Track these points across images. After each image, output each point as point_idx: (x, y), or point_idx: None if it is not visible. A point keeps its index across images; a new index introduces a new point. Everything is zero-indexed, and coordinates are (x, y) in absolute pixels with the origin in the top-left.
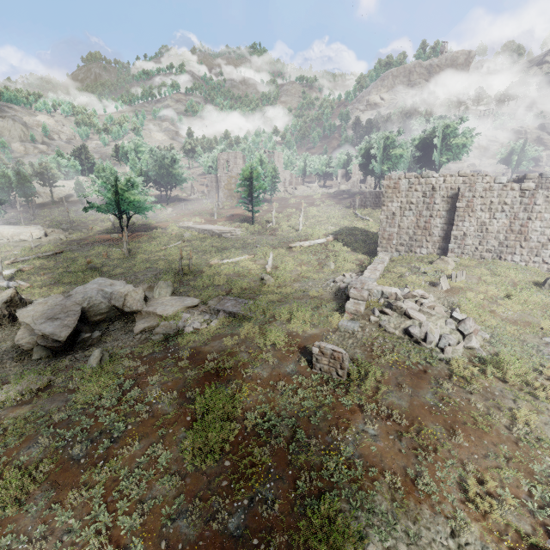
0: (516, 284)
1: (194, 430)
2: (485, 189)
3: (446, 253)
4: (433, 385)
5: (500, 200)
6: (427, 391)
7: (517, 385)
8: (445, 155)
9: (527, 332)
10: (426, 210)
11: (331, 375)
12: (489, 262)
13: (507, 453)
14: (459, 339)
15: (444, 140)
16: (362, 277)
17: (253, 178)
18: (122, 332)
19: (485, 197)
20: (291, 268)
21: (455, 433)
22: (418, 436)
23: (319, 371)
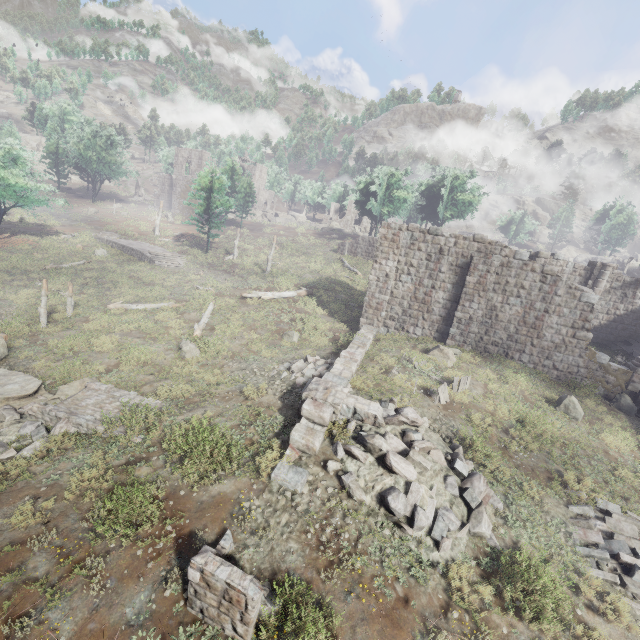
0: (527, 398)
1: None
2: (502, 264)
3: (445, 338)
4: None
5: (517, 282)
6: None
7: (552, 632)
8: (450, 211)
9: (548, 492)
10: (429, 278)
11: (222, 629)
12: (495, 360)
13: None
14: (463, 517)
15: (452, 193)
16: (329, 374)
17: (212, 189)
18: None
19: (500, 274)
20: (235, 333)
21: None
22: None
23: (199, 614)
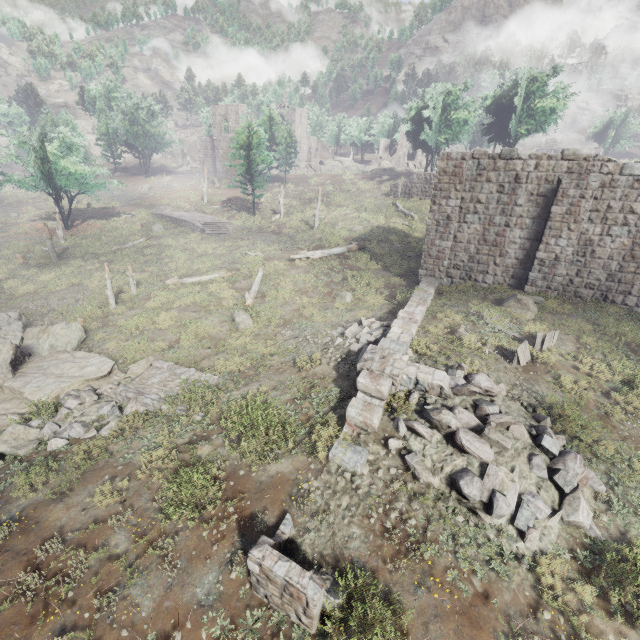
0: (635, 351)
1: None
2: (602, 184)
3: (523, 284)
4: None
5: (625, 205)
6: None
7: None
8: (526, 124)
9: None
10: (501, 214)
11: (287, 616)
12: (589, 306)
13: None
14: (553, 502)
15: (527, 101)
16: (385, 339)
17: (251, 145)
18: None
19: (600, 198)
20: (285, 299)
21: None
22: None
23: (264, 599)
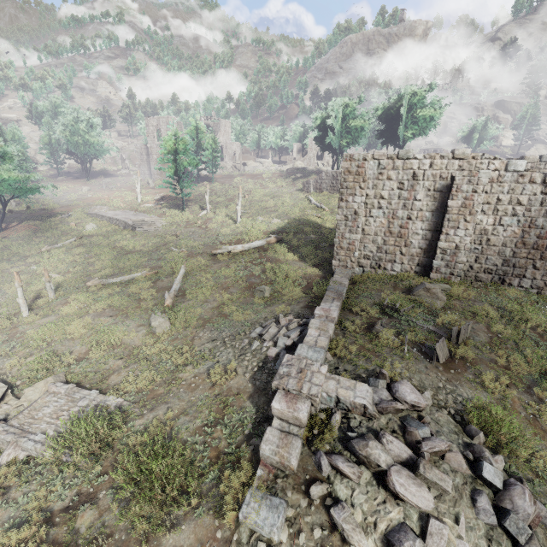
0: (541, 335)
1: None
2: (491, 180)
3: (428, 271)
4: None
5: (512, 198)
6: None
7: None
8: (411, 130)
9: None
10: (403, 208)
11: None
12: (491, 290)
13: None
14: None
15: (410, 111)
16: (302, 346)
17: (177, 151)
18: None
19: (490, 192)
20: (206, 296)
21: None
22: None
23: None
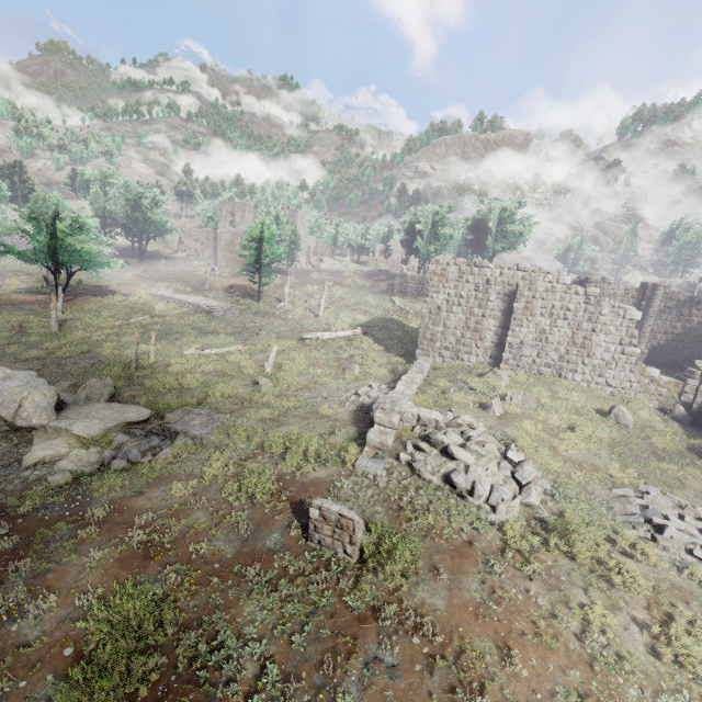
0: (579, 410)
1: (70, 681)
2: (546, 289)
3: (499, 363)
4: (481, 567)
5: (563, 305)
6: (473, 578)
7: (588, 564)
8: (500, 243)
9: (594, 479)
10: (478, 307)
11: (335, 553)
12: (548, 380)
13: (580, 685)
14: (515, 492)
15: (500, 225)
16: (393, 392)
17: (262, 240)
18: (2, 462)
19: (546, 299)
20: (301, 369)
21: (511, 653)
22: (458, 663)
23: (317, 545)
